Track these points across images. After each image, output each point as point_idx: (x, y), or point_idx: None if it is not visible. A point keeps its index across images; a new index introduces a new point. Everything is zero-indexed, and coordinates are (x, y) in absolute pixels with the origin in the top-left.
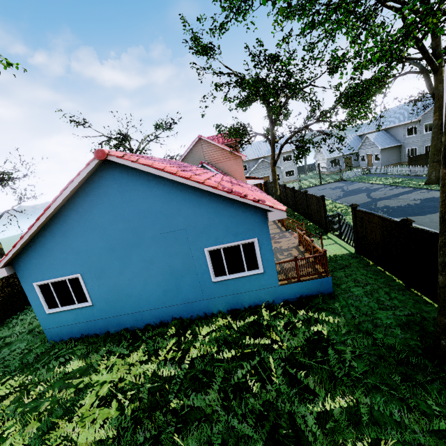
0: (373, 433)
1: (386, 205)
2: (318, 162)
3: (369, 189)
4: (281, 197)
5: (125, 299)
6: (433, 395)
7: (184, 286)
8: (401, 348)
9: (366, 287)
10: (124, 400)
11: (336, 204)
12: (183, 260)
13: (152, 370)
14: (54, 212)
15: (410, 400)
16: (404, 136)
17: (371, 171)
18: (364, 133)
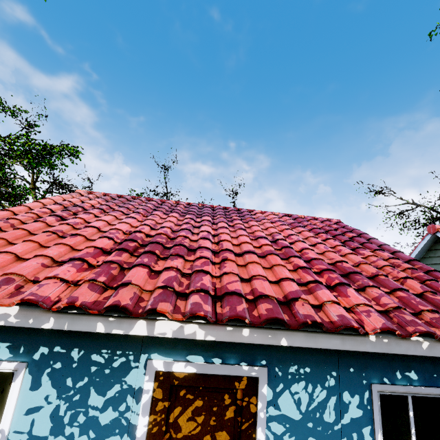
0: None
1: None
2: None
3: None
4: None
5: None
6: None
7: None
8: None
9: None
10: None
11: None
12: None
13: None
14: None
15: None
16: None
17: None
18: None
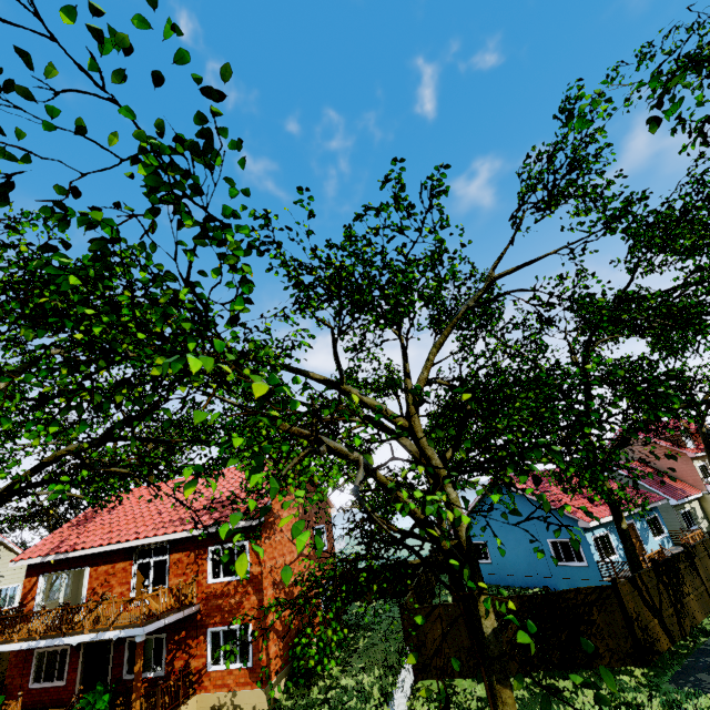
0: None
1: None
2: None
3: None
4: None
5: (507, 564)
6: None
7: (539, 564)
8: None
9: None
10: None
11: None
12: (536, 544)
13: None
14: (475, 504)
15: None
16: None
17: None
18: None
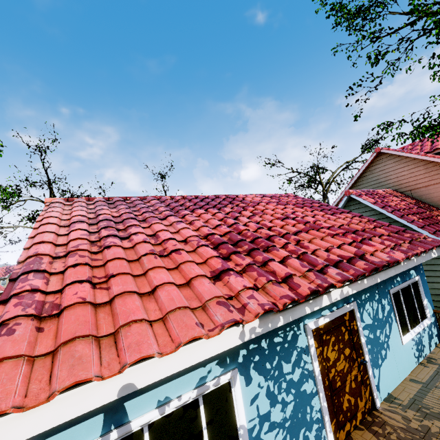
0: None
1: None
2: None
3: None
4: None
5: None
6: None
7: None
8: None
9: None
10: None
11: None
12: None
13: None
14: None
15: None
16: None
17: None
18: None
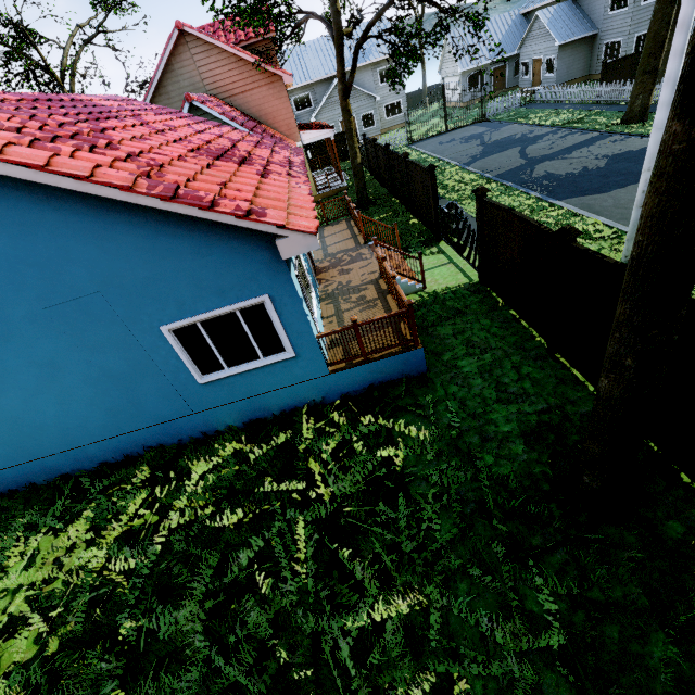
0: (441, 667)
1: (548, 172)
2: (447, 80)
3: (526, 139)
4: (372, 165)
5: (36, 433)
6: (550, 581)
7: (146, 398)
8: (519, 482)
9: (483, 356)
10: (42, 629)
11: (466, 175)
12: (123, 353)
13: (100, 560)
14: None
15: (513, 595)
16: (605, 14)
17: (536, 98)
18: (534, 7)
